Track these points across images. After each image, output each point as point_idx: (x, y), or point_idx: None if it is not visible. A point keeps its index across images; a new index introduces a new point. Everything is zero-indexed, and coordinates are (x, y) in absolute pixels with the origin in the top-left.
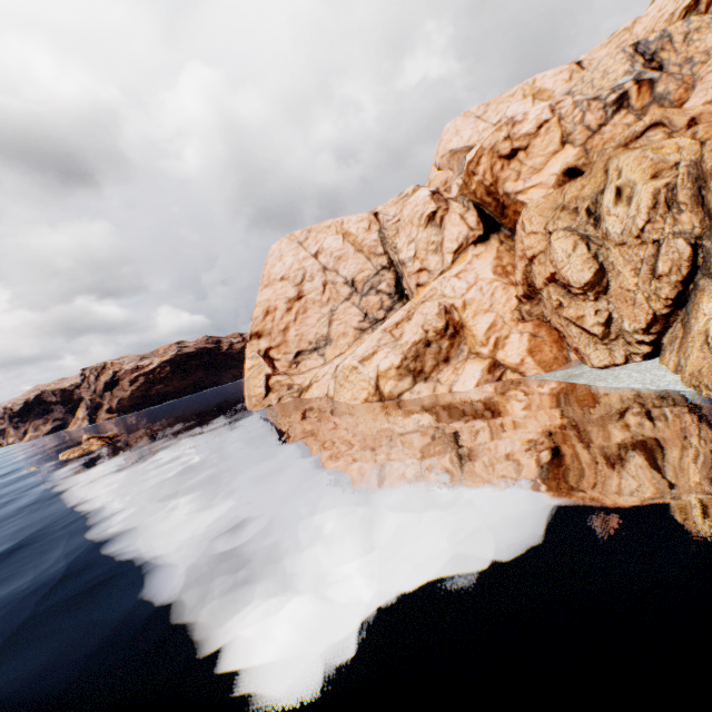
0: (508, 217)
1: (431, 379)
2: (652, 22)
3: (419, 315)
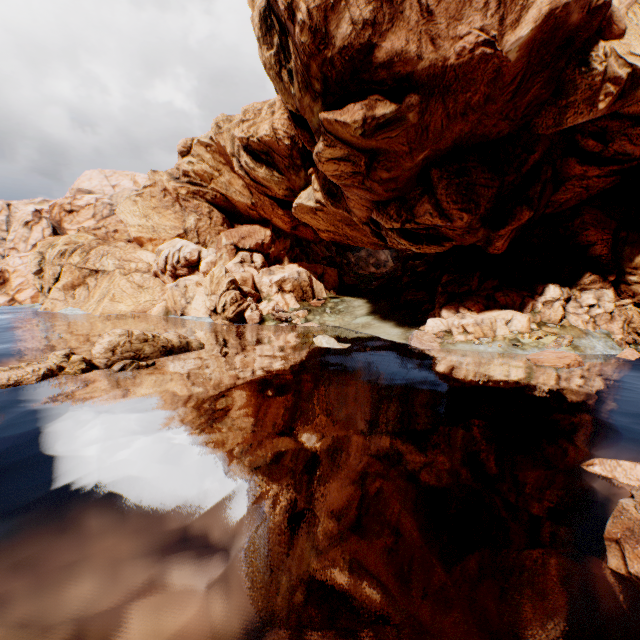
0: None
1: None
2: None
3: None
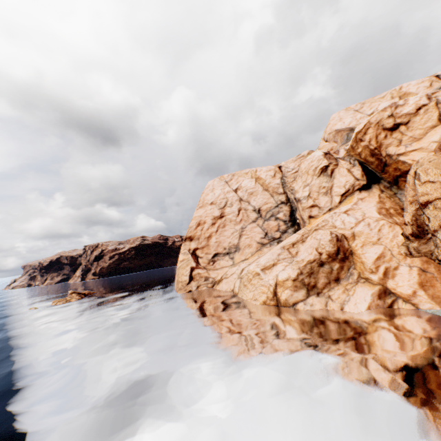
0: (388, 173)
1: (322, 295)
2: None
3: (313, 239)
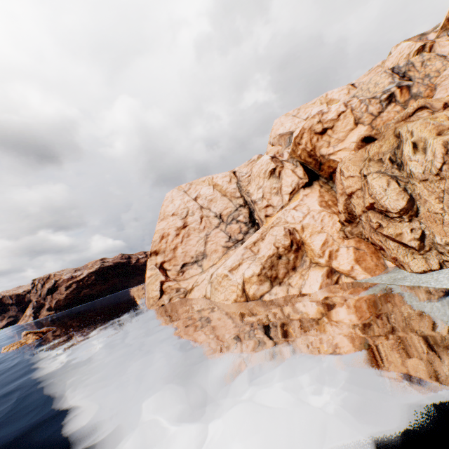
0: (324, 170)
1: (284, 283)
2: (396, 59)
3: (271, 236)
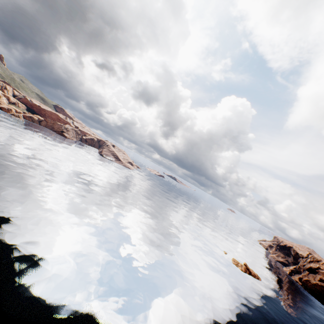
0: None
1: None
2: None
3: None
